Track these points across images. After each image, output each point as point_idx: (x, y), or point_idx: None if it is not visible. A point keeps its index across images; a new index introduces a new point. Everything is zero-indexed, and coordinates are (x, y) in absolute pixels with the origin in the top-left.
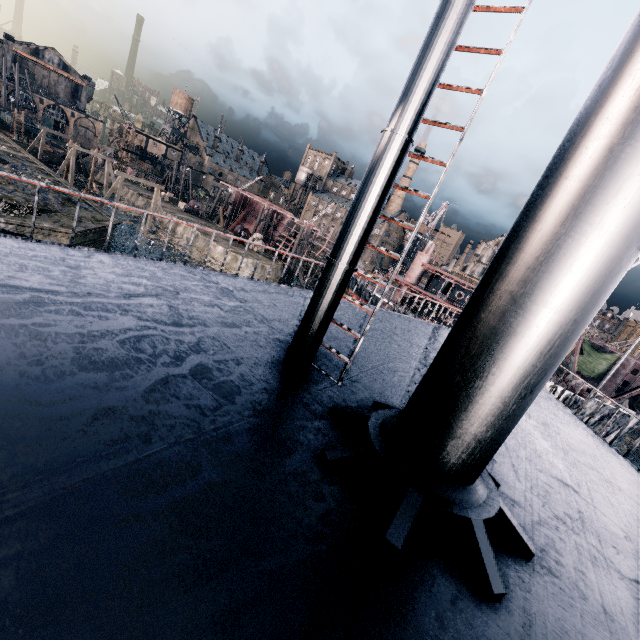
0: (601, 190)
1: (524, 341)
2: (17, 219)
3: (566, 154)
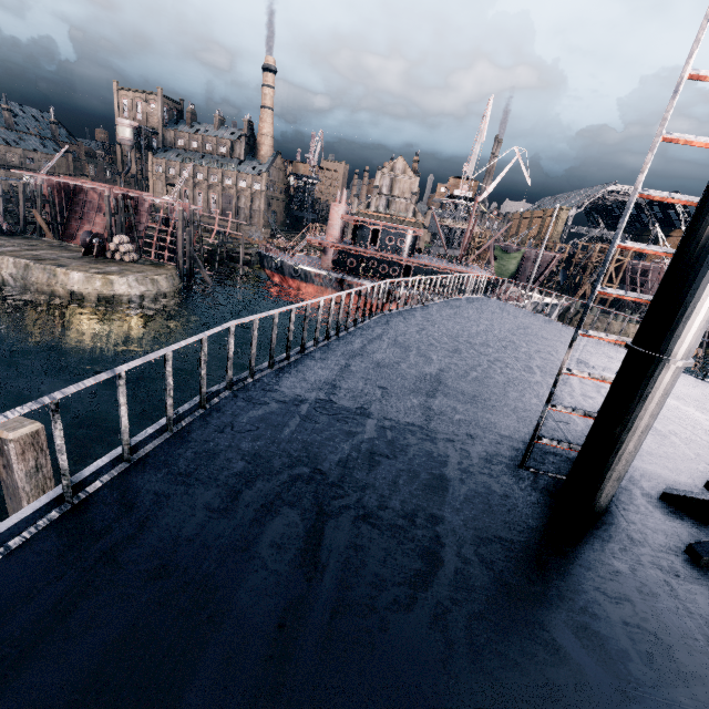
0: None
1: None
2: None
3: None
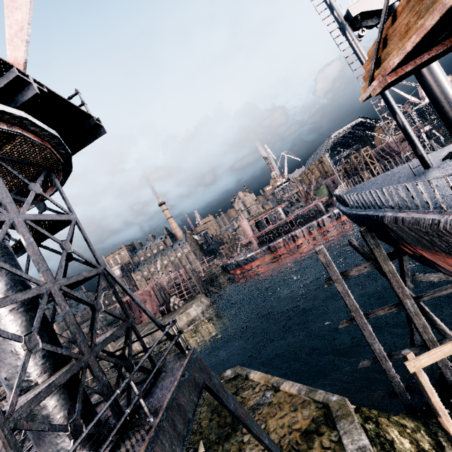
0: (449, 89)
1: None
2: None
3: (436, 91)
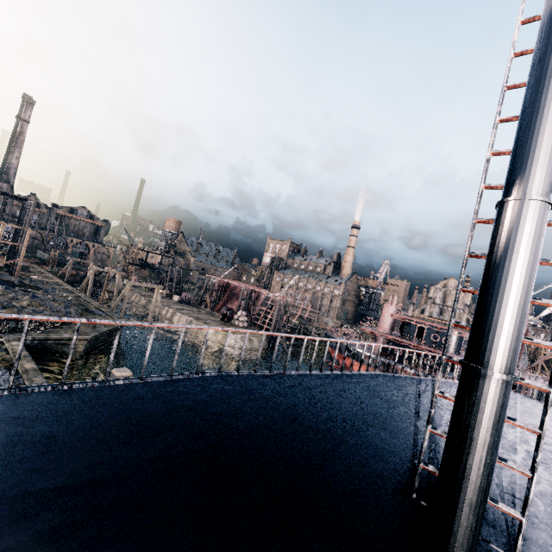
0: None
1: None
2: (42, 335)
3: None
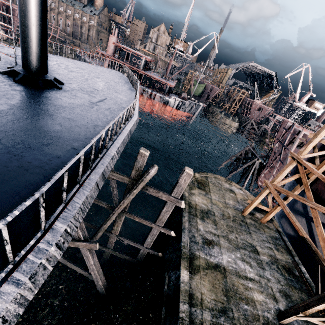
0: None
1: (28, 32)
2: None
3: None
